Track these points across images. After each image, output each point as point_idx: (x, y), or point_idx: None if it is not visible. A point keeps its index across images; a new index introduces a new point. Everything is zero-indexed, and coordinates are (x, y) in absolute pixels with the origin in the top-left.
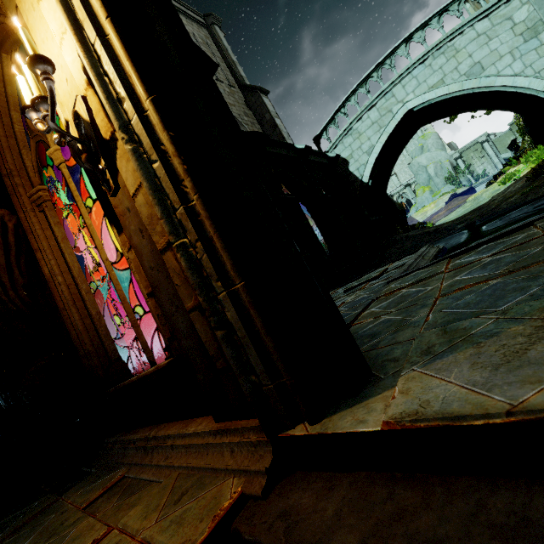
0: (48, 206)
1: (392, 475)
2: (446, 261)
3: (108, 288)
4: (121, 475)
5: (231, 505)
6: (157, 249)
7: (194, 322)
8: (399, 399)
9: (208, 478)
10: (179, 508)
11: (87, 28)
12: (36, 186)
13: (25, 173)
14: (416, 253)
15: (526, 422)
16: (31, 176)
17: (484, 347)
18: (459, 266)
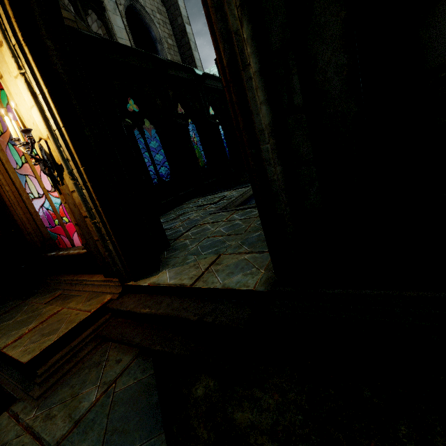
0: None
1: (149, 295)
2: (233, 212)
3: (38, 191)
4: (60, 293)
5: (107, 301)
6: (82, 215)
7: (97, 244)
8: (156, 278)
9: (100, 295)
10: (90, 302)
11: (52, 122)
12: None
13: None
14: (242, 191)
15: (168, 286)
16: None
17: (182, 267)
18: (230, 220)
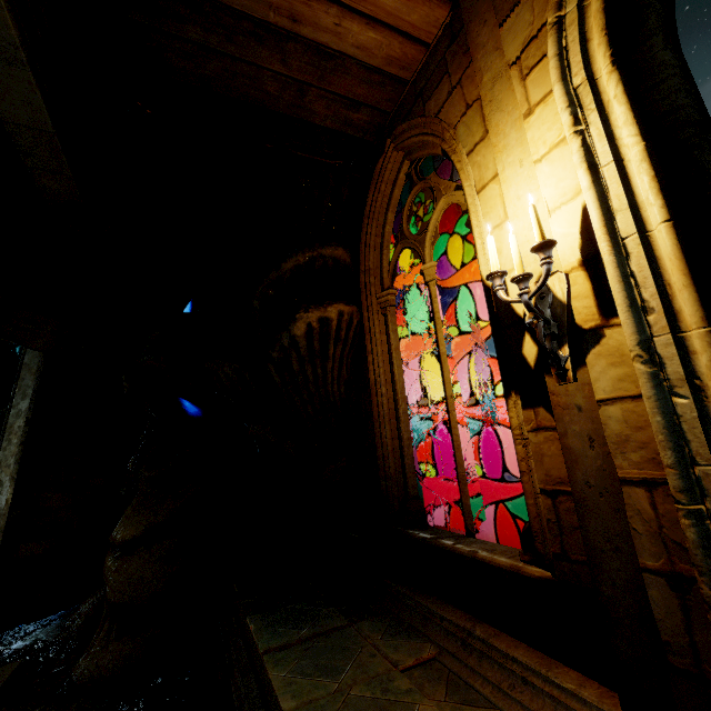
0: (391, 310)
1: None
2: None
3: None
4: (431, 654)
5: None
6: (615, 473)
7: (647, 585)
8: None
9: None
10: None
11: (622, 220)
12: (385, 288)
13: (379, 272)
14: None
15: None
16: (384, 277)
17: None
18: None
